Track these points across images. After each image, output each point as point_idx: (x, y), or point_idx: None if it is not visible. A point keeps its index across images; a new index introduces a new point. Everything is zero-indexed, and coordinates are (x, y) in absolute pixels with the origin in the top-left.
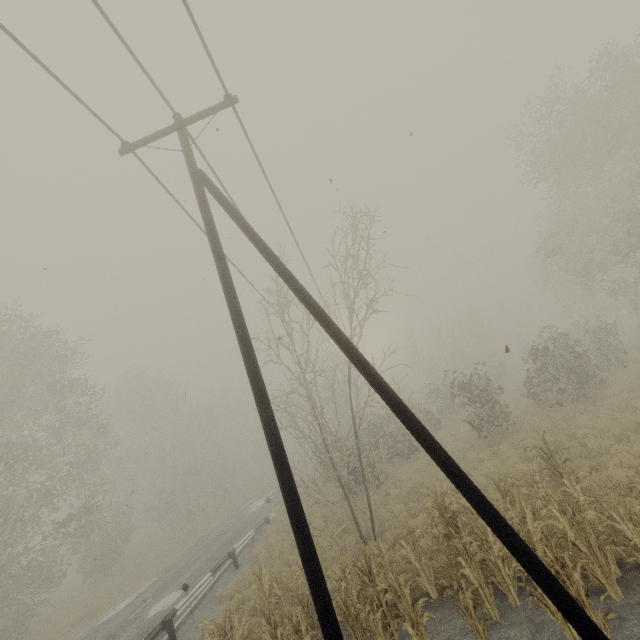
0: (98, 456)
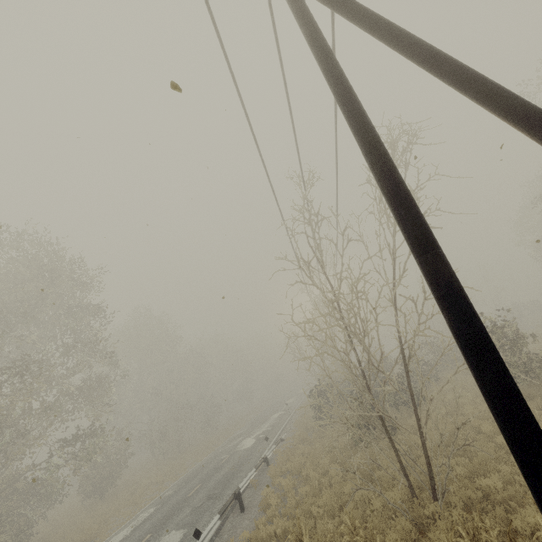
0: (105, 381)
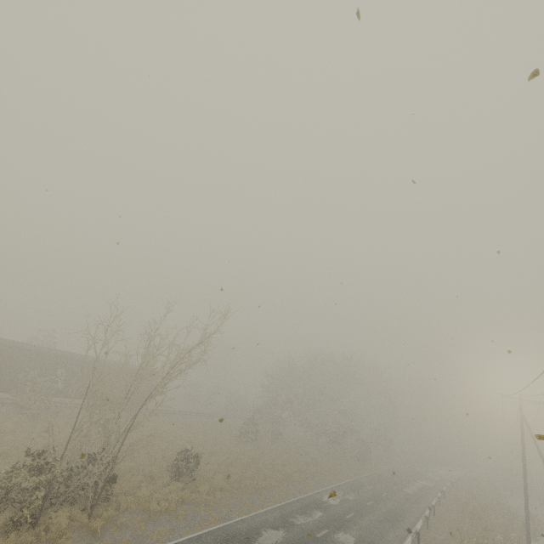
0: None
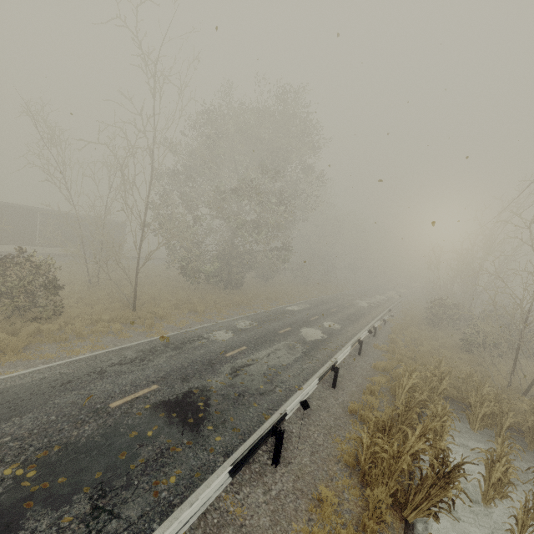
0: (297, 220)
